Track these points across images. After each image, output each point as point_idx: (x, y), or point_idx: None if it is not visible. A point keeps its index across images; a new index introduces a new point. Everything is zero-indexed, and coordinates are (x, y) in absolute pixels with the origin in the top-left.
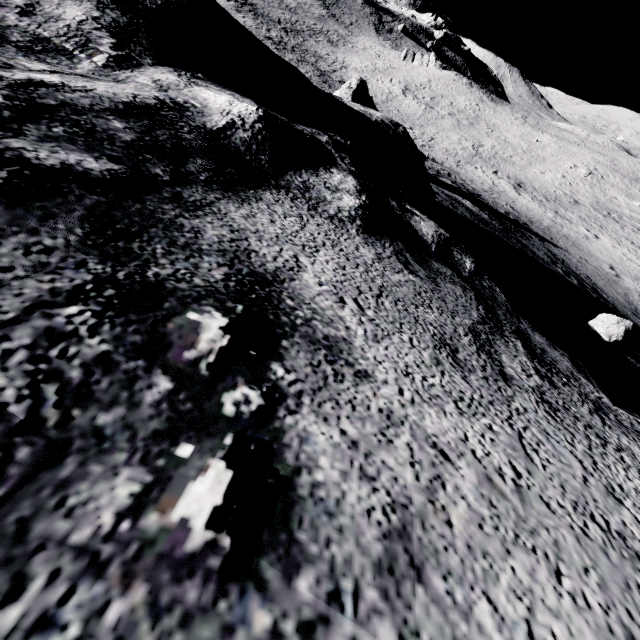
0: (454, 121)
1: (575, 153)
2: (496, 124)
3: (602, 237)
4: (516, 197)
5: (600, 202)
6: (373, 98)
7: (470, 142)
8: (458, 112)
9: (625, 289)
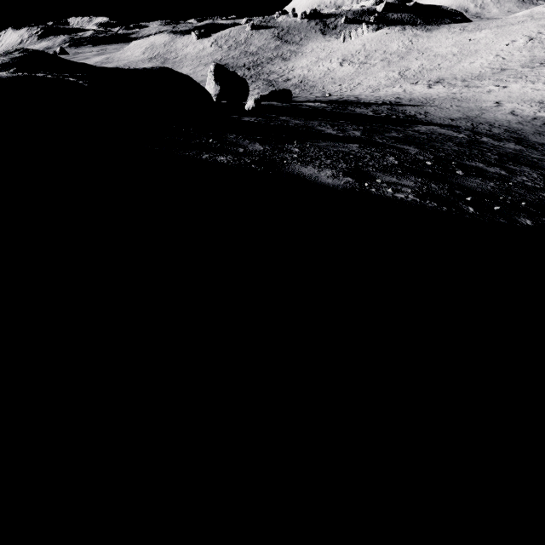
0: (384, 63)
1: (515, 30)
2: (428, 47)
3: (513, 85)
4: (422, 91)
5: (535, 58)
6: (311, 79)
7: (397, 71)
8: (390, 55)
9: (491, 111)
